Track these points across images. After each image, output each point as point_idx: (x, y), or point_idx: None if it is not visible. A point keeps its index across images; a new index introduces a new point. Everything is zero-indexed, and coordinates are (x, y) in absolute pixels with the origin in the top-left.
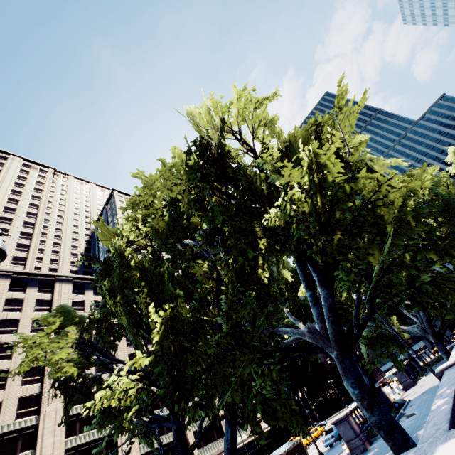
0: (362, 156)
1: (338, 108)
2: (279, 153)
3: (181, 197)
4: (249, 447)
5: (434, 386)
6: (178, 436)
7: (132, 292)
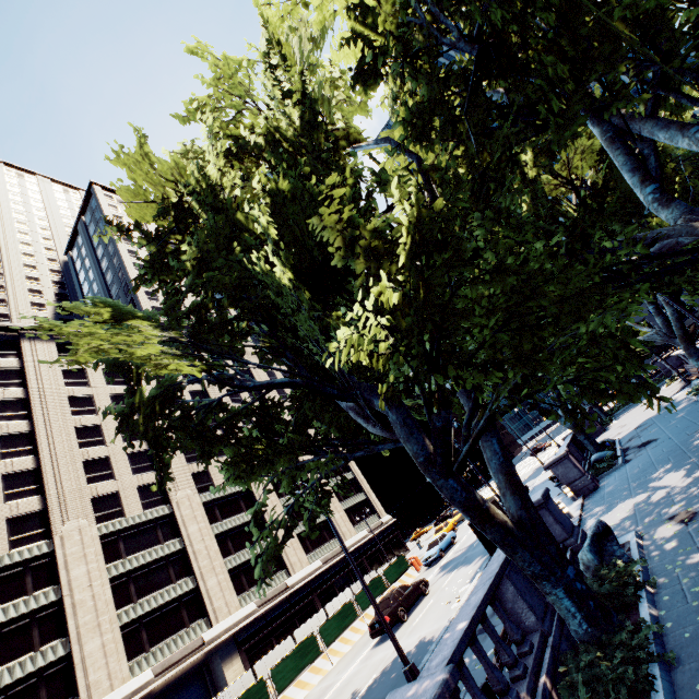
0: None
1: None
2: None
3: None
4: (372, 544)
5: (652, 417)
6: (442, 439)
7: (251, 259)
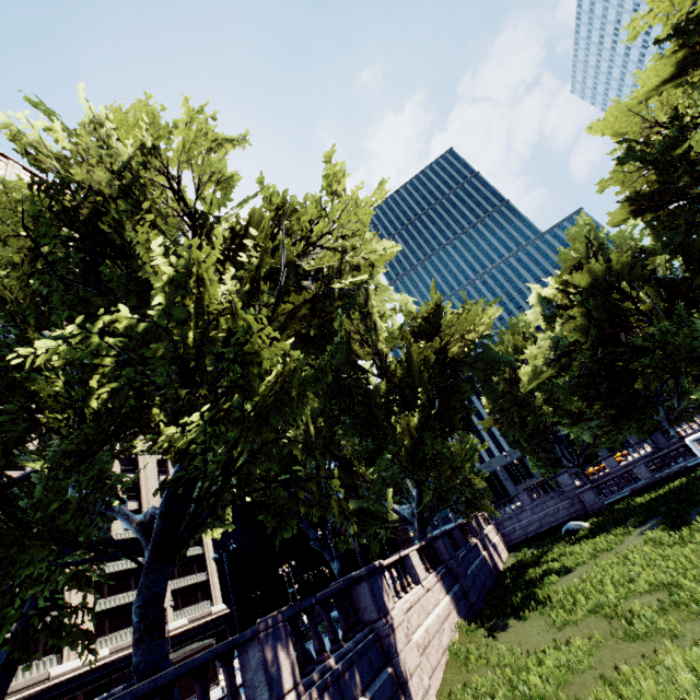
0: (370, 272)
1: (332, 194)
2: (232, 233)
3: (20, 261)
4: (188, 636)
5: None
6: None
7: None
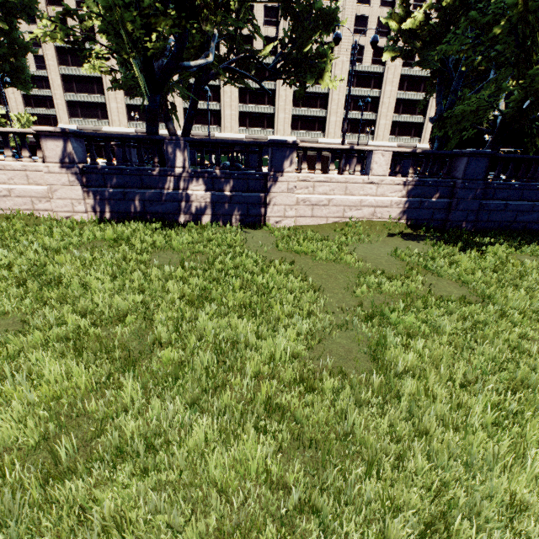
0: None
1: None
2: None
3: None
4: (393, 154)
5: None
6: None
7: None
